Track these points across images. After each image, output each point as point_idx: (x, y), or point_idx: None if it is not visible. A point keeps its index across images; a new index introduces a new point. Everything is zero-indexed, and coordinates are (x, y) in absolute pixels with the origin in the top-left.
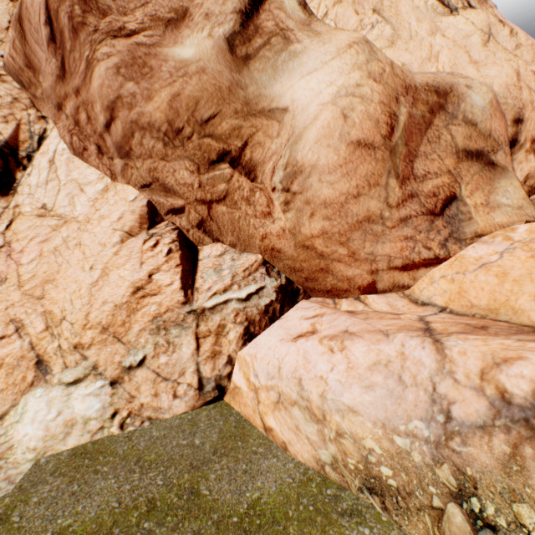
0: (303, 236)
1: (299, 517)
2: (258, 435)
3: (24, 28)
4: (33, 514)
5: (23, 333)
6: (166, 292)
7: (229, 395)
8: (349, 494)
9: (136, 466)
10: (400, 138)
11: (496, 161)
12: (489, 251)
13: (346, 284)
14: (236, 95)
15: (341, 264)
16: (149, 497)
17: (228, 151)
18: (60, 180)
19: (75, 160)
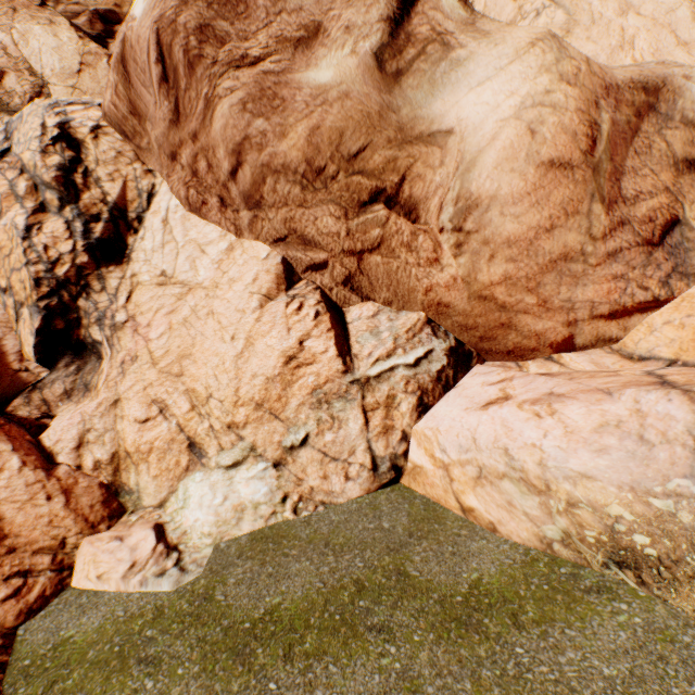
0: (479, 285)
1: (533, 596)
2: (455, 517)
3: (128, 69)
4: (237, 593)
5: (168, 415)
6: (322, 360)
7: (407, 477)
8: (589, 571)
9: (327, 549)
10: (604, 152)
11: None
12: None
13: (533, 341)
14: (388, 121)
15: (528, 316)
16: (353, 578)
17: (382, 189)
18: (177, 242)
19: (191, 218)
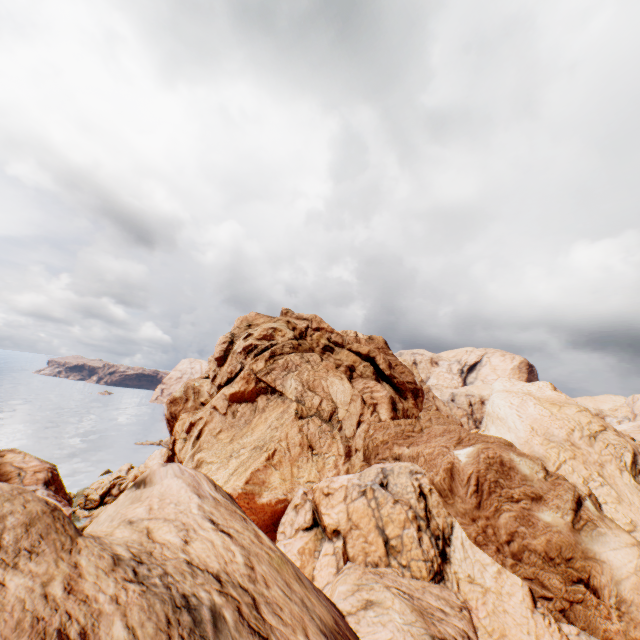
0: (630, 637)
1: None
2: None
3: (453, 475)
4: None
5: None
6: None
7: None
8: None
9: None
10: None
11: None
12: None
13: None
14: (577, 547)
15: None
16: None
17: (581, 577)
18: (471, 558)
19: (474, 546)
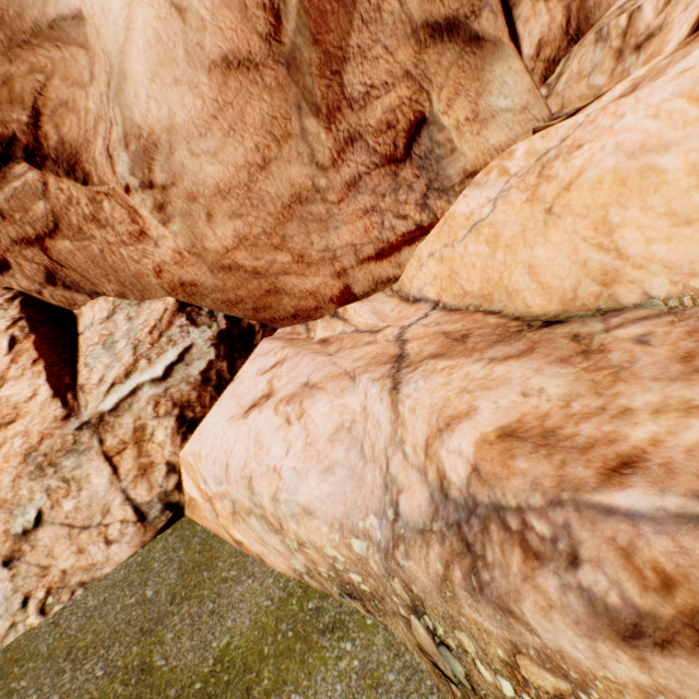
0: (214, 255)
1: (277, 651)
2: (230, 552)
3: None
4: None
5: None
6: (30, 410)
7: (188, 510)
8: (332, 602)
9: (67, 662)
10: (300, 32)
11: (483, 32)
12: (482, 200)
13: (312, 301)
14: None
15: (291, 277)
16: None
17: (11, 137)
18: None
19: None
